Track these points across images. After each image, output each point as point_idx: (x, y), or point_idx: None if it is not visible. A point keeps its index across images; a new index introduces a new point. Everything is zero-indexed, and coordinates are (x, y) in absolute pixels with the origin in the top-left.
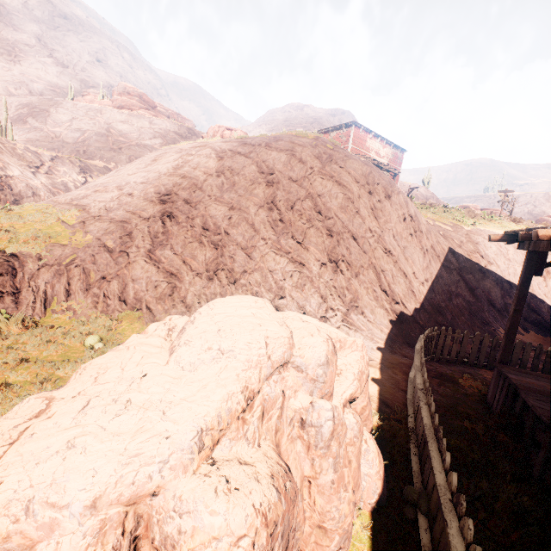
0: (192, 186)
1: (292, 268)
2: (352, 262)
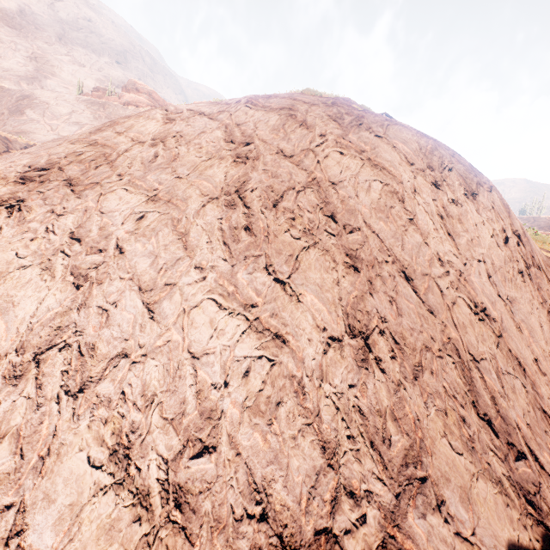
0: (98, 158)
1: (252, 348)
2: (404, 335)
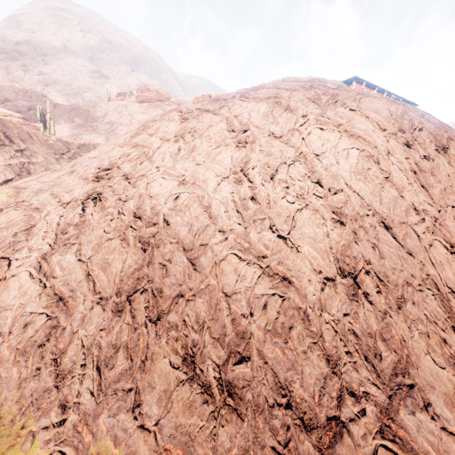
0: (141, 156)
1: (267, 288)
2: (387, 274)
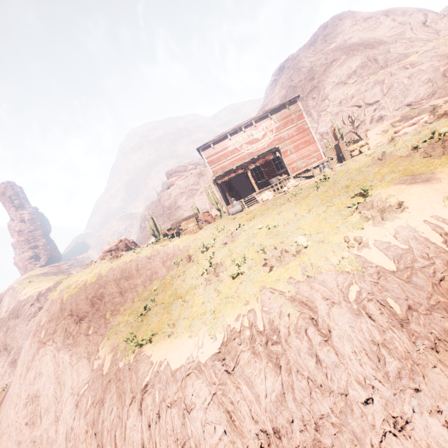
0: None
1: None
2: None
